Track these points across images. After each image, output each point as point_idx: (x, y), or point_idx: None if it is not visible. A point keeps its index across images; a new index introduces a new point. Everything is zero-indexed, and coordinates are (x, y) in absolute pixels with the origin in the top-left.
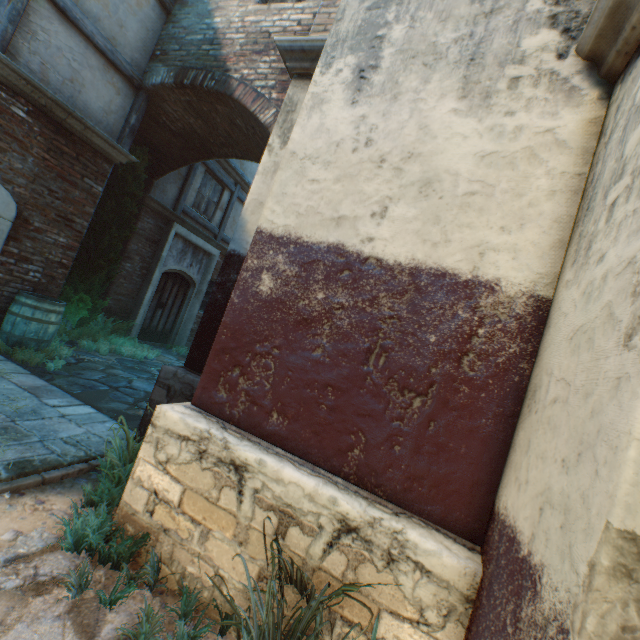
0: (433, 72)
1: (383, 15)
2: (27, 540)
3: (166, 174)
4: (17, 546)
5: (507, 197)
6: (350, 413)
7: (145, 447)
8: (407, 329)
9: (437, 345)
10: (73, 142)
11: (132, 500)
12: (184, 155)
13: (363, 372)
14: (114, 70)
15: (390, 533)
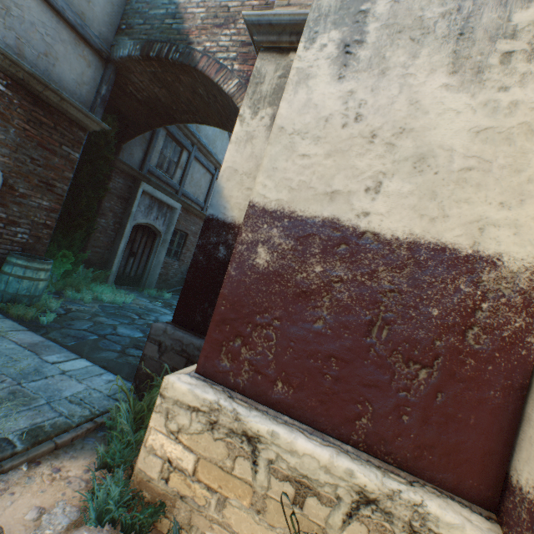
0: (421, 47)
1: None
2: (51, 518)
3: (133, 138)
4: (43, 527)
5: (505, 173)
6: (355, 383)
7: (155, 417)
8: (408, 302)
9: (440, 318)
10: (50, 113)
11: (146, 467)
12: (149, 121)
13: (366, 344)
14: (84, 44)
15: (410, 506)
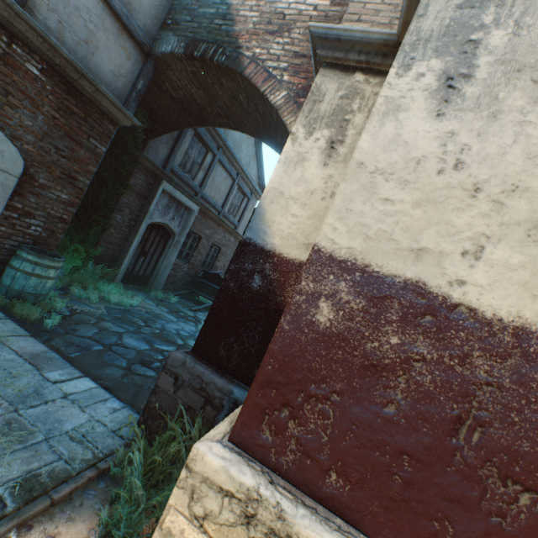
0: None
1: (478, 16)
2: None
3: (160, 136)
4: None
5: None
6: (432, 493)
7: (177, 493)
8: (510, 402)
9: None
10: (82, 103)
11: None
12: (180, 120)
13: (450, 445)
14: (127, 35)
15: None
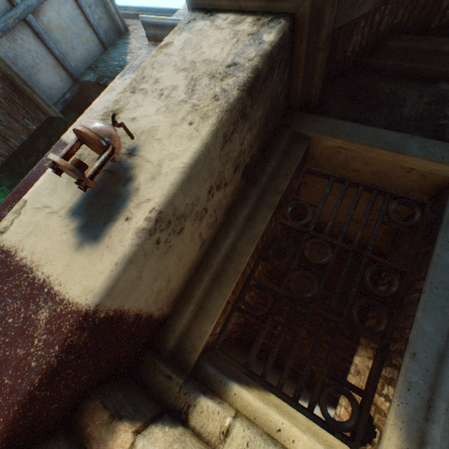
0: None
1: None
2: None
3: None
4: None
5: None
6: None
7: None
8: None
9: None
10: (23, 98)
11: None
12: None
13: None
14: (62, 68)
15: None
